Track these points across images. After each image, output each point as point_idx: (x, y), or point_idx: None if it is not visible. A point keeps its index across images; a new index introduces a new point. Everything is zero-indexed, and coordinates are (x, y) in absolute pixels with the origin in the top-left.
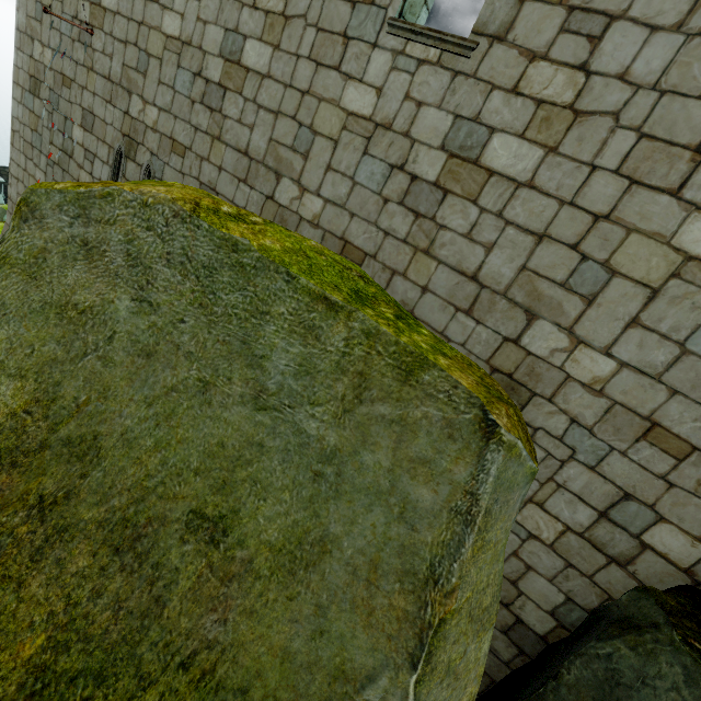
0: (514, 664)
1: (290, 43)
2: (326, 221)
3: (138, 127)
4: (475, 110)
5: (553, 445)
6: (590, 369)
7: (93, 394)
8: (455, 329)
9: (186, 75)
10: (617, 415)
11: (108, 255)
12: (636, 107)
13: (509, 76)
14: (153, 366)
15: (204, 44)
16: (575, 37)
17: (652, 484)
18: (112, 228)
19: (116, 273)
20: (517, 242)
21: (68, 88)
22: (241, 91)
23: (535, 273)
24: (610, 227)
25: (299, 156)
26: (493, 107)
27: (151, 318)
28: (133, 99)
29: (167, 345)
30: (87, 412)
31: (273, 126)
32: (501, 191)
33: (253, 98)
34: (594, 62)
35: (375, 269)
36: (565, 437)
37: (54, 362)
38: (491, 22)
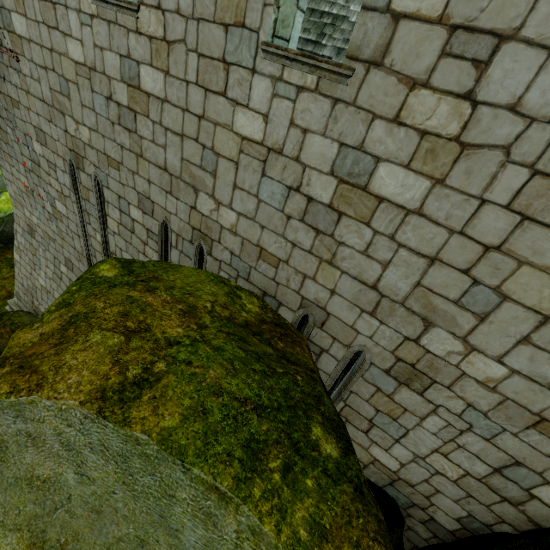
0: (430, 541)
1: (177, 68)
2: (242, 231)
3: (78, 144)
4: (359, 138)
5: (453, 418)
6: (484, 371)
7: (69, 537)
8: (362, 325)
9: (100, 98)
10: (509, 407)
11: (48, 442)
12: (530, 142)
13: (390, 104)
14: (103, 520)
15: (106, 70)
16: (458, 62)
17: (540, 459)
18: (43, 424)
19: (58, 454)
20: (410, 262)
21: (17, 108)
22: (148, 114)
23: (429, 290)
24: (501, 257)
25: (208, 174)
26: (376, 137)
27: (92, 487)
28: (66, 119)
29: (108, 507)
30: (68, 549)
31: (181, 147)
32: (391, 216)
33: (159, 121)
34: (480, 91)
35: (289, 272)
36: (463, 415)
37: (36, 516)
38: (365, 45)
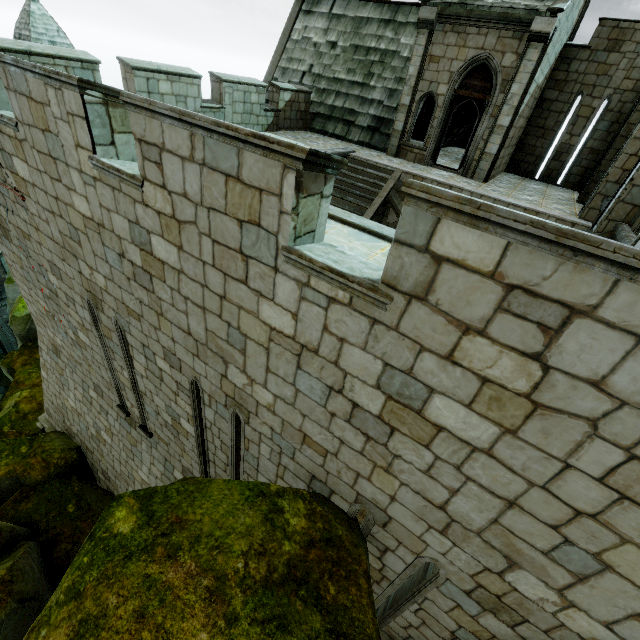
0: None
1: (191, 247)
2: (281, 412)
3: (94, 287)
4: (406, 363)
5: None
6: (589, 630)
7: None
8: (431, 539)
9: (112, 253)
10: None
11: None
12: (622, 424)
13: (440, 341)
14: None
15: (115, 230)
16: (520, 321)
17: None
18: None
19: None
20: (483, 498)
21: (29, 241)
22: (164, 280)
23: (509, 531)
24: (598, 527)
25: (237, 351)
26: (427, 368)
27: None
28: (80, 263)
29: None
30: None
31: (204, 318)
32: (454, 447)
33: (177, 289)
34: (552, 357)
35: (339, 466)
36: None
37: None
38: (403, 277)
